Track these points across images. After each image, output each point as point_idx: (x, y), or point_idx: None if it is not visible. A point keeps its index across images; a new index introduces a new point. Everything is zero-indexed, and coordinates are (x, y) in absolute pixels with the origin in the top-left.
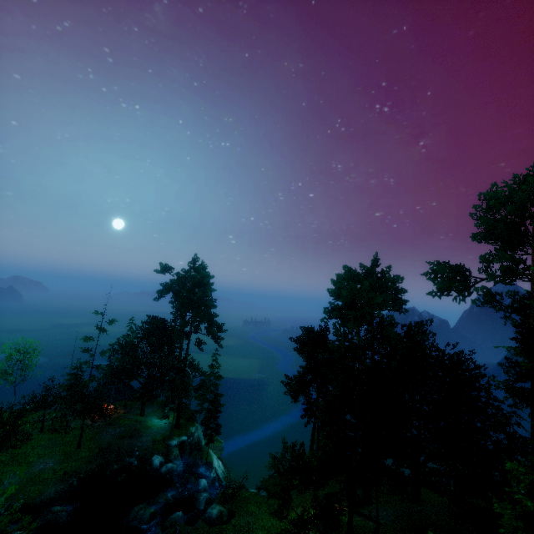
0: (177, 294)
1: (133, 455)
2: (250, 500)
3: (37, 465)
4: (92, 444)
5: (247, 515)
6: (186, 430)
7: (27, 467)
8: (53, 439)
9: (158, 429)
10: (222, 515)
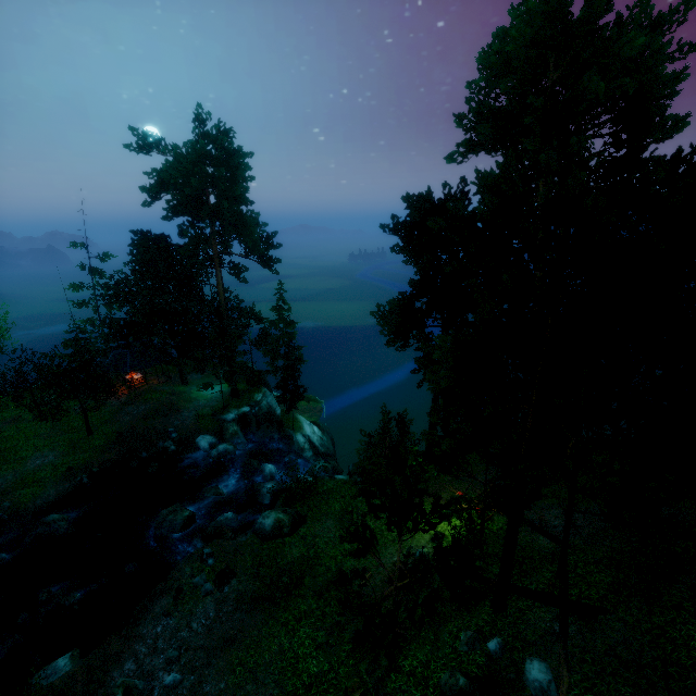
0: (175, 186)
1: (170, 438)
2: (334, 494)
3: (33, 462)
4: (107, 428)
5: (327, 518)
6: (248, 399)
7: (17, 465)
8: (57, 425)
9: (206, 400)
10: (281, 526)
